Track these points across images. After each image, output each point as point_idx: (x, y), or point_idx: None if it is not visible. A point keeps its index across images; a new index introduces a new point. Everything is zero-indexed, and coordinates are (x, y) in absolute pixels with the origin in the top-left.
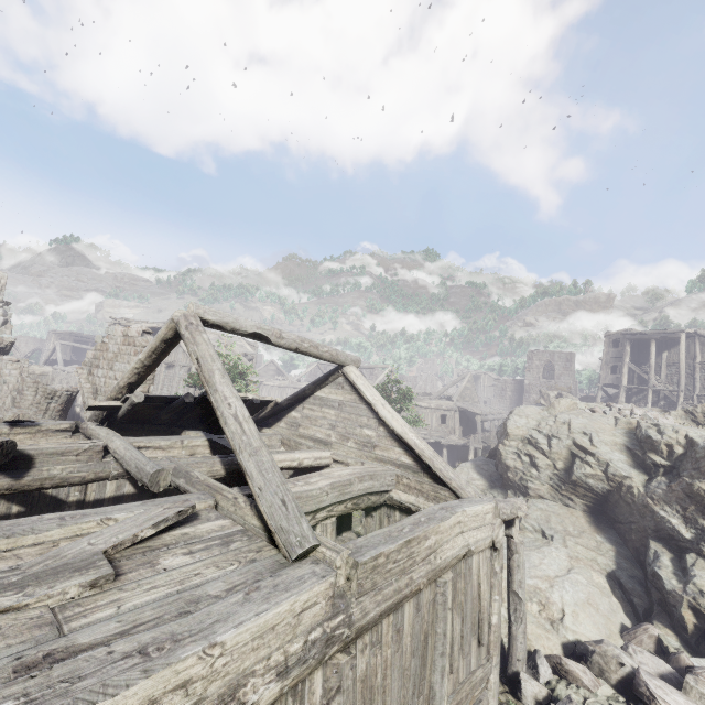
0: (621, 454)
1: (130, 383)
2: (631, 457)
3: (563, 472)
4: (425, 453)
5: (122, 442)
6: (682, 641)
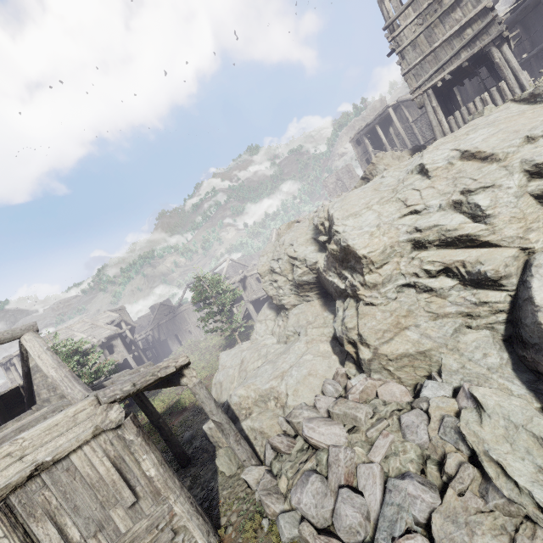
0: (312, 246)
1: None
2: (318, 244)
3: (294, 280)
4: (57, 382)
5: None
6: (357, 367)
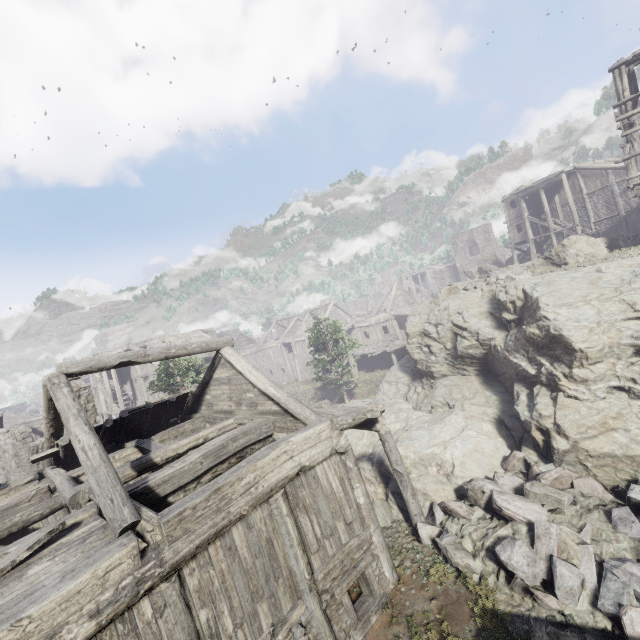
0: (487, 320)
1: (52, 434)
2: (495, 320)
3: (453, 350)
4: (281, 400)
5: (61, 478)
6: (540, 455)
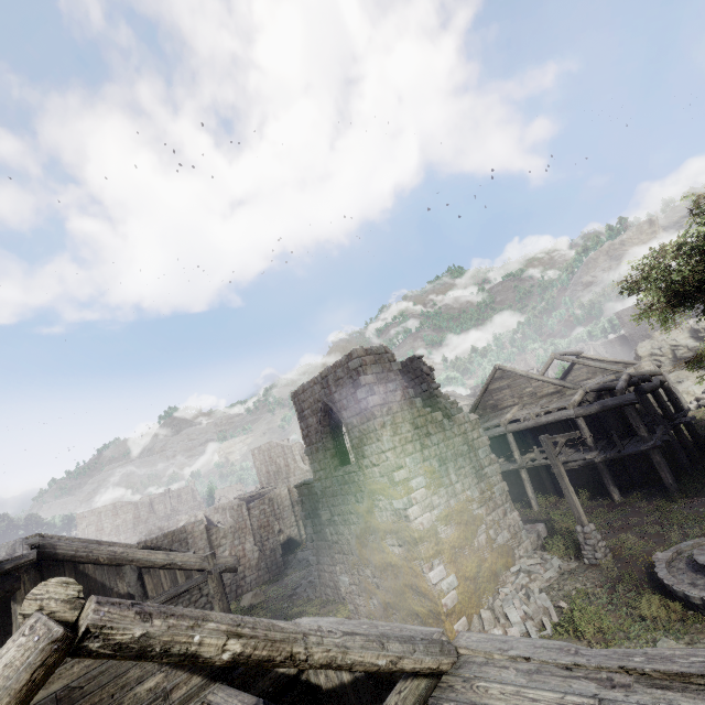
0: (690, 340)
1: None
2: (694, 339)
3: (673, 358)
4: (625, 361)
5: None
6: None
